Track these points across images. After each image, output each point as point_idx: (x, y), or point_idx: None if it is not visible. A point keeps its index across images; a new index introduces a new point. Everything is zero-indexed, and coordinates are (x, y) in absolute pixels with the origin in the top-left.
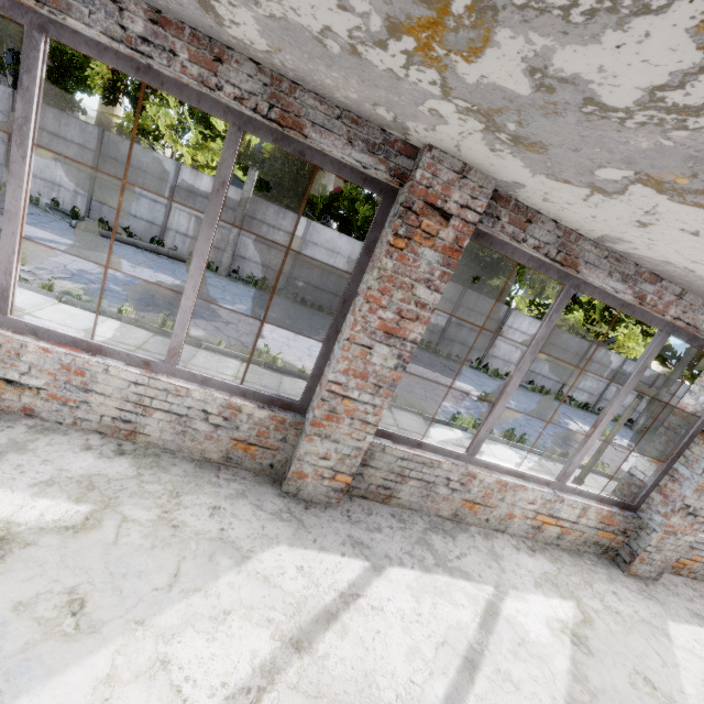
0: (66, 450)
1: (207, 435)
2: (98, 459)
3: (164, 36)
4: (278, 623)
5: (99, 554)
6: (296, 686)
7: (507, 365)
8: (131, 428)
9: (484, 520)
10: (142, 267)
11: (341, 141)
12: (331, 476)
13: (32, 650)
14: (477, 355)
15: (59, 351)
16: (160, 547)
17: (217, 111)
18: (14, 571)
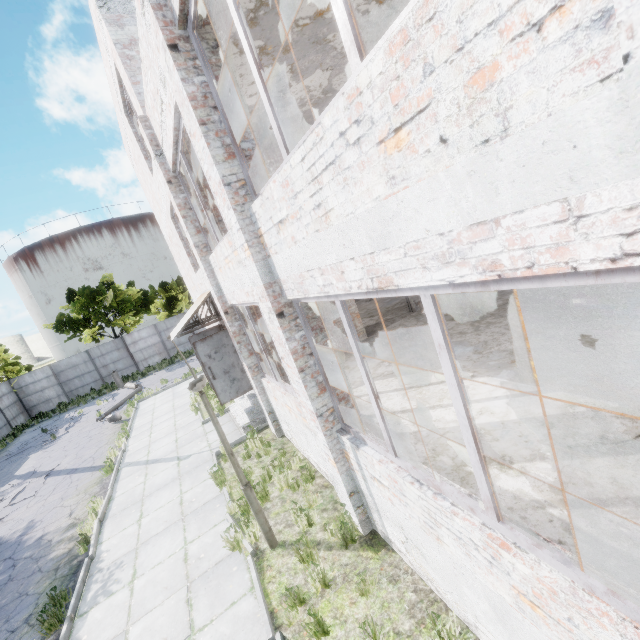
0: None
1: None
2: None
3: None
4: None
5: None
6: None
7: None
8: None
9: None
10: None
11: None
12: None
13: None
14: None
15: None
16: None
17: None
18: None
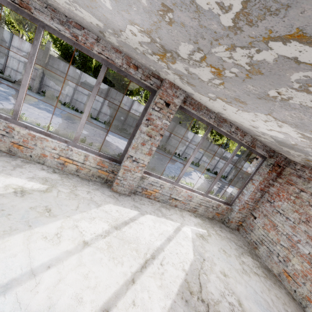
0: None
1: None
2: None
3: None
4: None
5: None
6: None
7: (175, 149)
8: None
9: (29, 156)
10: None
11: None
12: None
13: None
14: (162, 144)
15: None
16: None
17: None
18: None
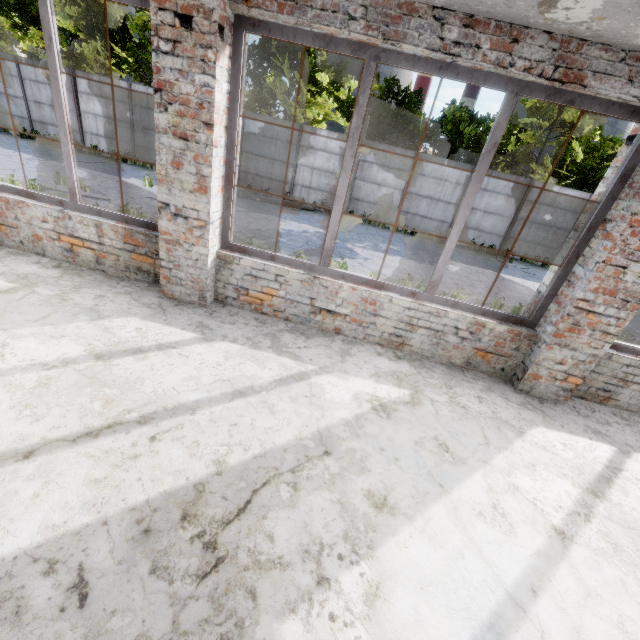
0: (370, 355)
1: (454, 345)
2: (390, 361)
3: (472, 35)
4: (571, 477)
5: (434, 420)
6: (609, 518)
7: None
8: (400, 341)
9: None
10: (288, 221)
11: (620, 82)
12: (563, 378)
13: (440, 467)
14: None
15: (362, 289)
16: (463, 419)
17: (499, 85)
18: (400, 424)
